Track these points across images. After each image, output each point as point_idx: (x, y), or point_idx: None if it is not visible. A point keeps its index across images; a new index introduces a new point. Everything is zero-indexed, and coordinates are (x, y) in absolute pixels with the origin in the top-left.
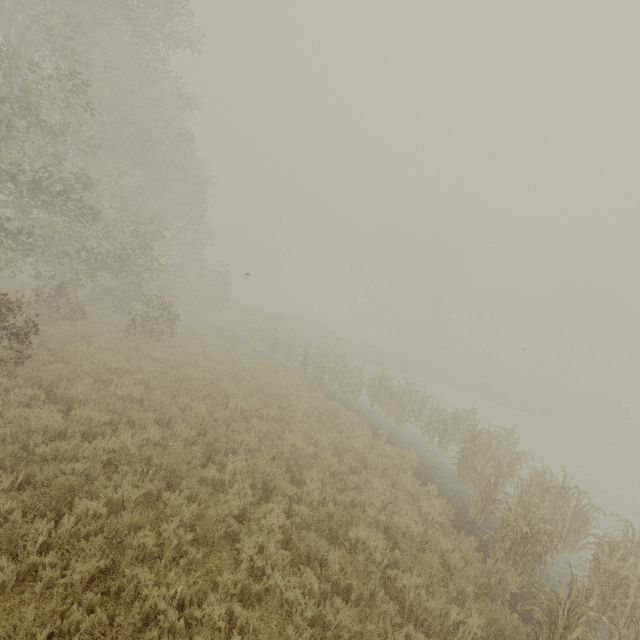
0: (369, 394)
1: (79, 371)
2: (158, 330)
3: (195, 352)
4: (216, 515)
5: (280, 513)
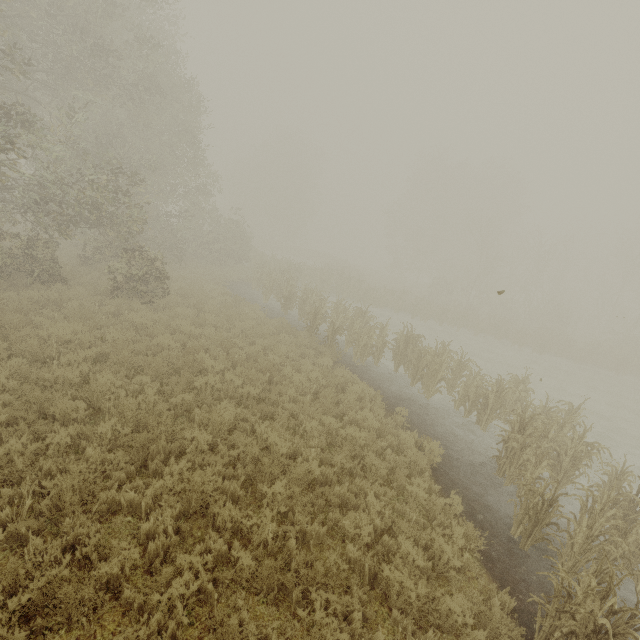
0: (393, 356)
1: (12, 348)
2: (146, 290)
3: (186, 314)
4: (98, 576)
5: (201, 569)
